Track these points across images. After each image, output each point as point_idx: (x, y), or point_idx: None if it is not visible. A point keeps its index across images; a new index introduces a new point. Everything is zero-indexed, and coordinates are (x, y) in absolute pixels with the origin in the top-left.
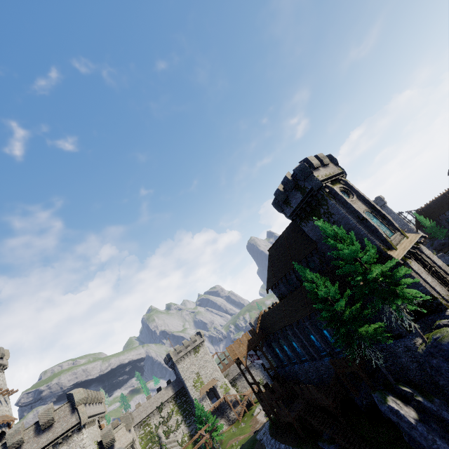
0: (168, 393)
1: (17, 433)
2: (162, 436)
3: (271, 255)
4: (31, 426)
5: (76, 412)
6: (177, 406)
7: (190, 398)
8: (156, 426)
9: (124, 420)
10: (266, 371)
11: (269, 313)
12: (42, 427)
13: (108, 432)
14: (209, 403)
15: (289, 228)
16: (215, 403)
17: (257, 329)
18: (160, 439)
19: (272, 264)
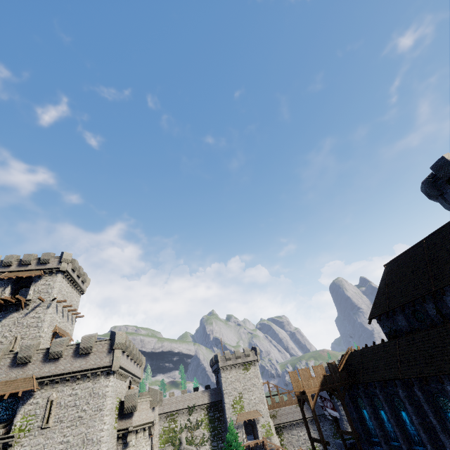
0: (203, 398)
1: (60, 344)
2: (183, 443)
3: (390, 272)
4: (73, 344)
5: (111, 354)
6: (208, 419)
7: (224, 417)
8: (181, 428)
9: (152, 394)
10: (340, 435)
11: (364, 353)
12: (80, 351)
13: (132, 396)
14: (243, 437)
15: (437, 233)
16: (250, 441)
17: (338, 367)
18: (180, 444)
19: (388, 283)
